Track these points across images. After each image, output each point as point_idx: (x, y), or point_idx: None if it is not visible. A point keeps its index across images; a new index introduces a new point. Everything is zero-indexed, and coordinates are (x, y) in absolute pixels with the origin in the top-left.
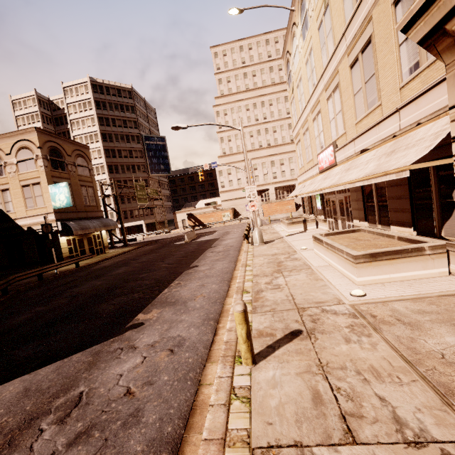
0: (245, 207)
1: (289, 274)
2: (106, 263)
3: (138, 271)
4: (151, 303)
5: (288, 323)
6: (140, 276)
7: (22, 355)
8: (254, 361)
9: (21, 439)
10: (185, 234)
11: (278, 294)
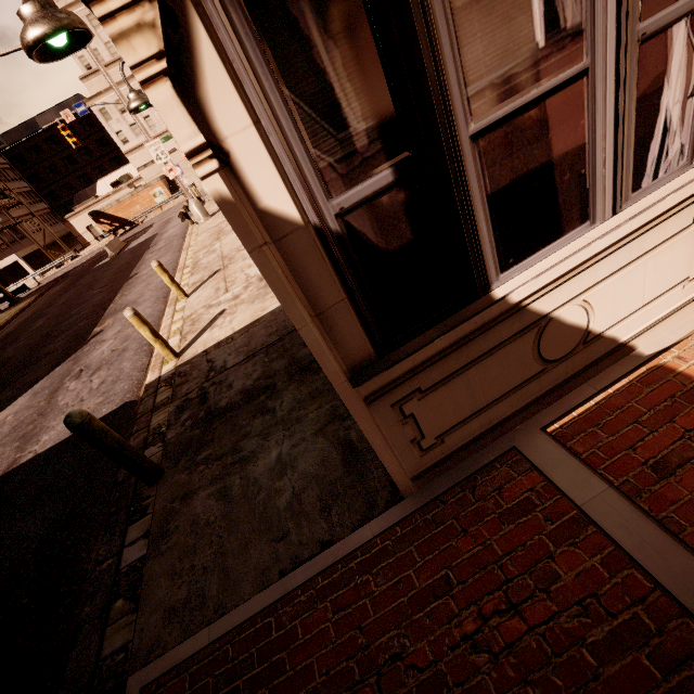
0: (183, 168)
1: (225, 237)
2: (8, 330)
3: (66, 311)
4: (102, 319)
5: (213, 269)
6: (72, 313)
7: (3, 397)
8: (186, 295)
9: (58, 394)
10: (105, 247)
11: (212, 257)
